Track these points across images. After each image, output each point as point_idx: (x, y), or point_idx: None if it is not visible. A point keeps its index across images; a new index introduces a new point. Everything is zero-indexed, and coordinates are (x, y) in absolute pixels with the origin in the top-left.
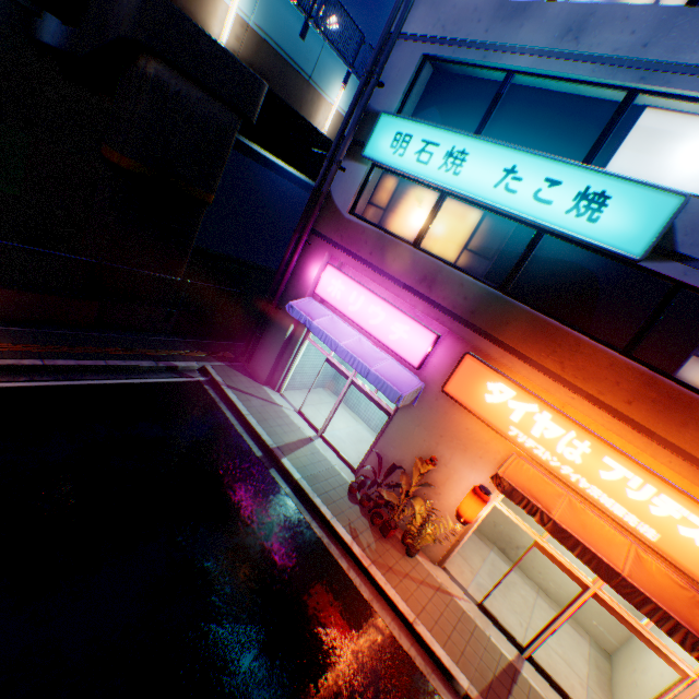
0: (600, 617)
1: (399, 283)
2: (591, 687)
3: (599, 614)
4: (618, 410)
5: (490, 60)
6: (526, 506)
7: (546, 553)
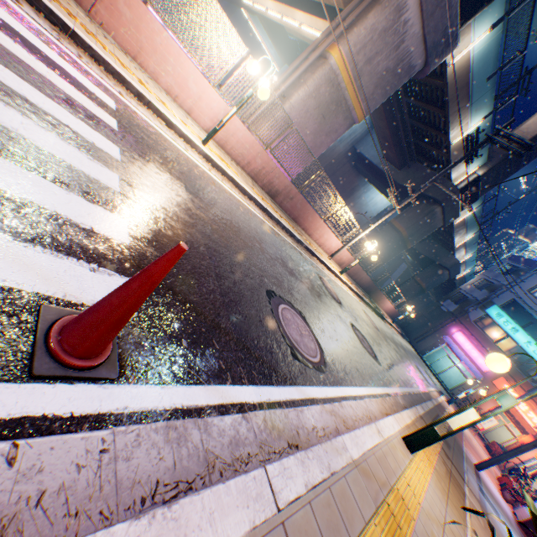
0: None
1: (485, 349)
2: None
3: None
4: (536, 403)
5: (531, 313)
6: (509, 414)
7: (506, 427)
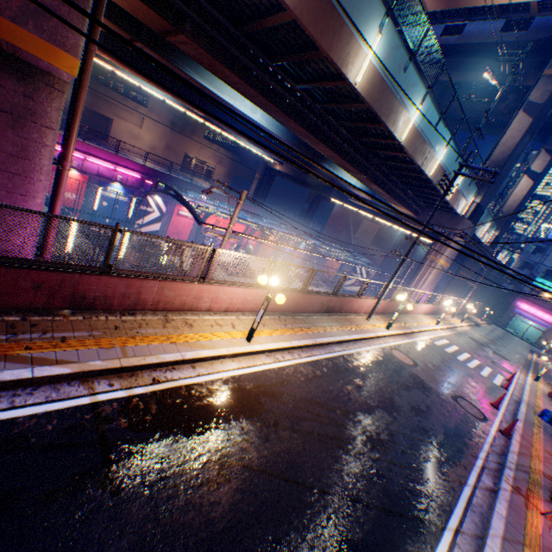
0: None
1: (544, 308)
2: None
3: None
4: None
5: None
6: None
7: None
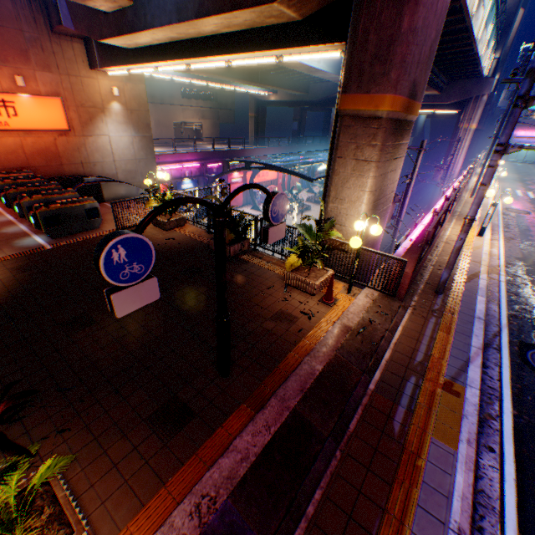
0: None
1: None
2: None
3: None
4: None
5: None
6: None
7: None
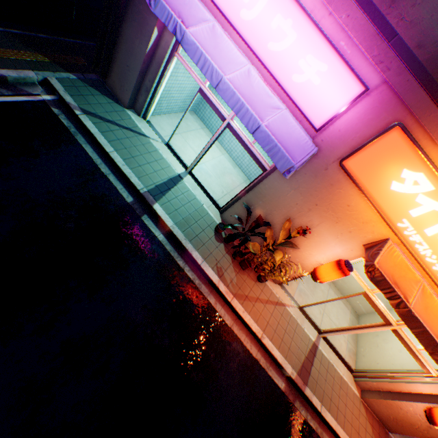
0: (363, 301)
1: None
2: (348, 341)
3: (363, 300)
4: None
5: None
6: (389, 293)
7: (370, 301)
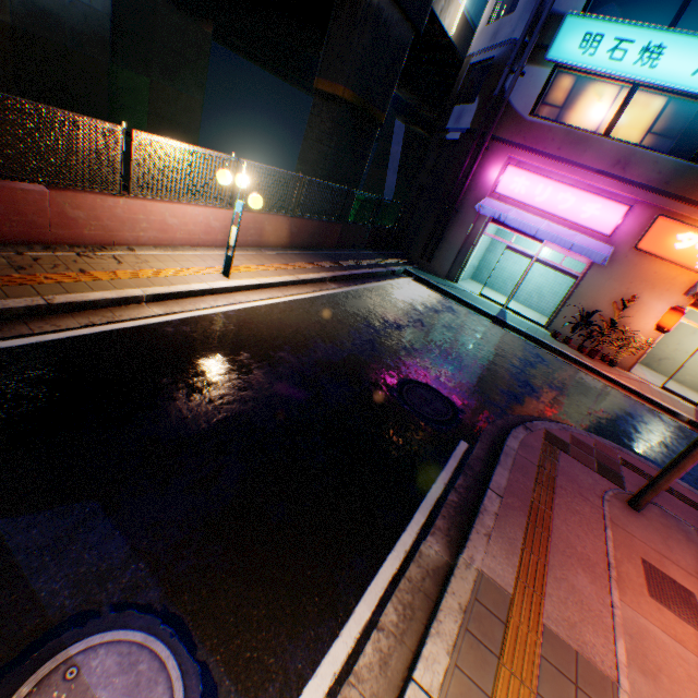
0: None
1: (590, 171)
2: None
3: None
4: None
5: None
6: None
7: None
